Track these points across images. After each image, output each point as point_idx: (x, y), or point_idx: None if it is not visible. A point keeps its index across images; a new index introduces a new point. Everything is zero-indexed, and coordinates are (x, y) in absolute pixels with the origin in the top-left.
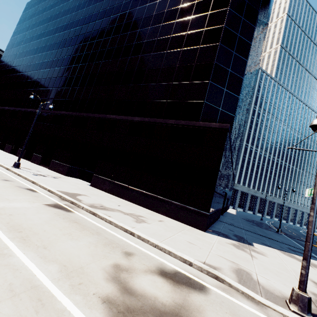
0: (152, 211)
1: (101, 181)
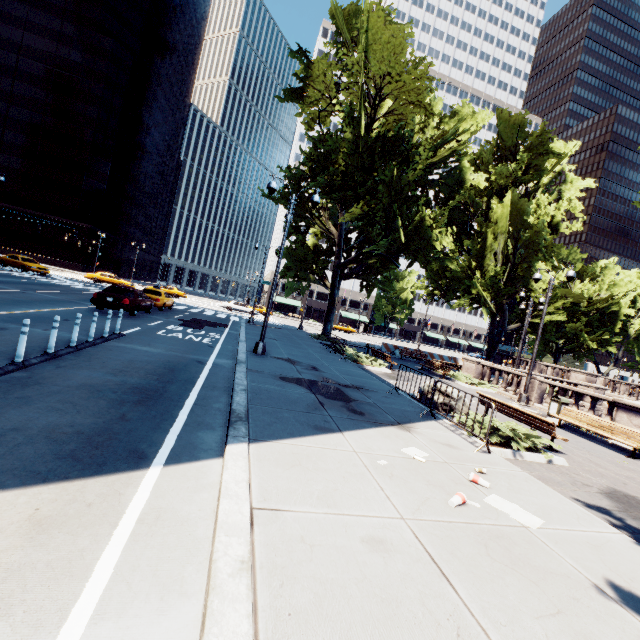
0: (53, 266)
1: (7, 251)
